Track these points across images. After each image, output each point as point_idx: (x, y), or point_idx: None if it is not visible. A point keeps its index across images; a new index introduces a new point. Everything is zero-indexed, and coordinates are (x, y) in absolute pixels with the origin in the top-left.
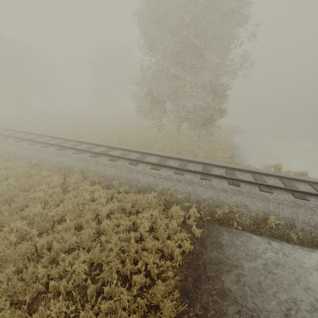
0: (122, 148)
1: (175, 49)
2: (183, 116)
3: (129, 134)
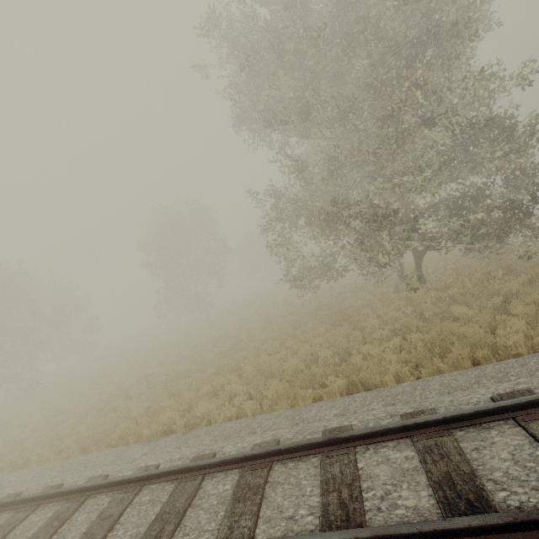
0: (495, 408)
1: (402, 53)
2: (426, 235)
3: (329, 339)
